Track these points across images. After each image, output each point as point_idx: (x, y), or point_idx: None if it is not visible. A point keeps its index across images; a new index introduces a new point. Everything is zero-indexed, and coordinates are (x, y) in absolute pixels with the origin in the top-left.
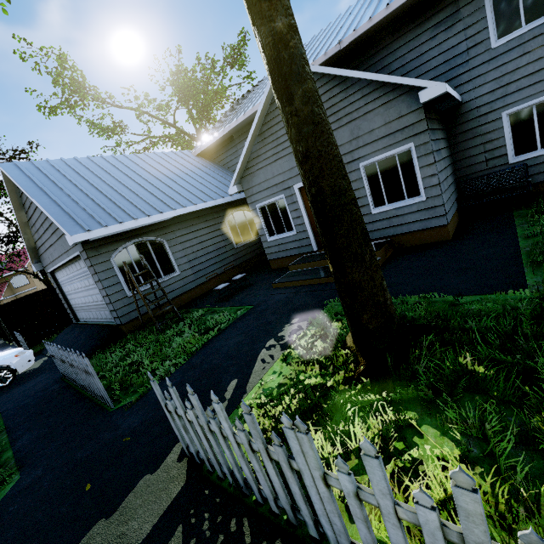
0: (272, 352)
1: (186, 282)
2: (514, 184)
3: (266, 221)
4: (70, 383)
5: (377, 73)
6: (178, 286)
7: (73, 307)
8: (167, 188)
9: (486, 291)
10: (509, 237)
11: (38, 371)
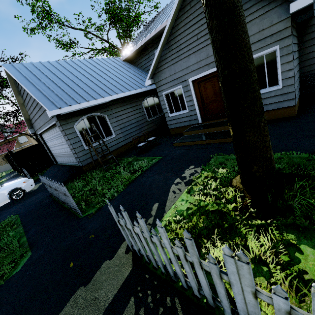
0: (179, 186)
1: (119, 141)
2: None
3: (169, 103)
4: (56, 199)
5: None
6: (114, 144)
7: (53, 155)
8: (106, 81)
9: None
10: None
11: (37, 191)
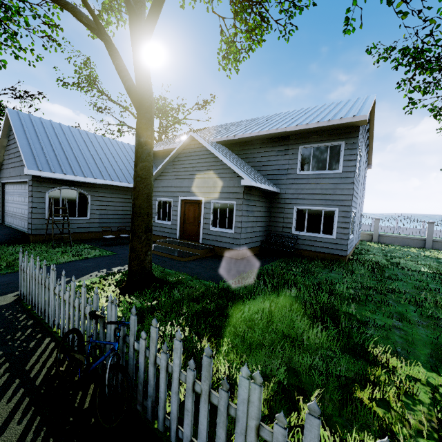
0: (99, 273)
1: (91, 226)
2: (290, 245)
3: (159, 210)
4: None
5: (232, 161)
6: (84, 226)
7: (5, 211)
8: (110, 165)
9: (210, 280)
10: (257, 267)
11: None
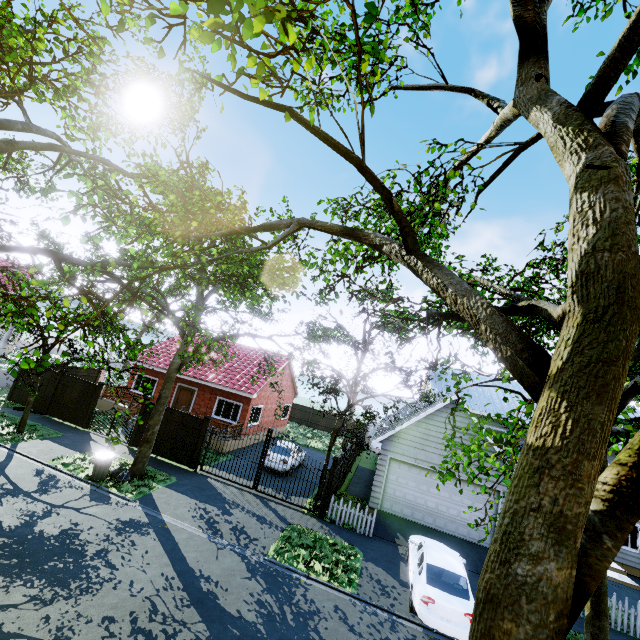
0: None
1: None
2: None
3: None
4: None
5: None
6: None
7: (387, 495)
8: None
9: None
10: None
11: None
